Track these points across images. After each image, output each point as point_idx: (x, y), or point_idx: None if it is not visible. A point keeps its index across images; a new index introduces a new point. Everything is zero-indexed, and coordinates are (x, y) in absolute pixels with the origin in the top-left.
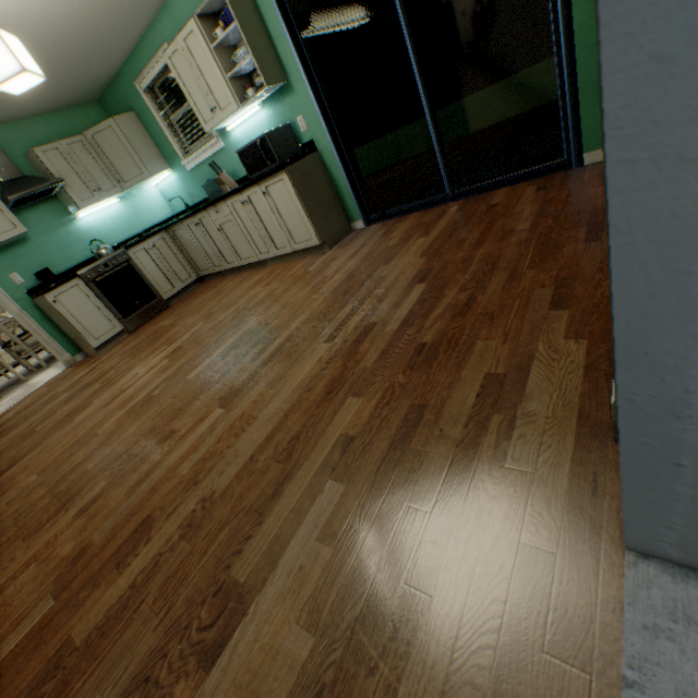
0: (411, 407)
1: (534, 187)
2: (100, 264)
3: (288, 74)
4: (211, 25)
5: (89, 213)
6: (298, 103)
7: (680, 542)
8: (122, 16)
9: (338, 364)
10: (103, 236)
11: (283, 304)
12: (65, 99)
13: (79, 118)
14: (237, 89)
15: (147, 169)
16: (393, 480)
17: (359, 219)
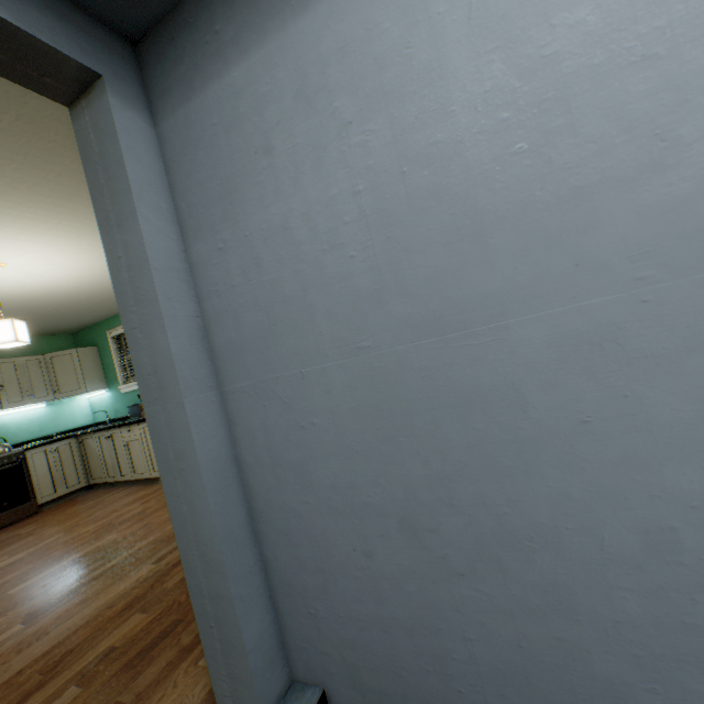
0: (174, 620)
1: None
2: None
3: None
4: None
5: (11, 412)
6: None
7: (231, 693)
8: (115, 302)
9: (149, 583)
10: (11, 433)
11: (145, 523)
12: (45, 331)
13: (49, 342)
14: None
15: (87, 386)
16: (121, 680)
17: None
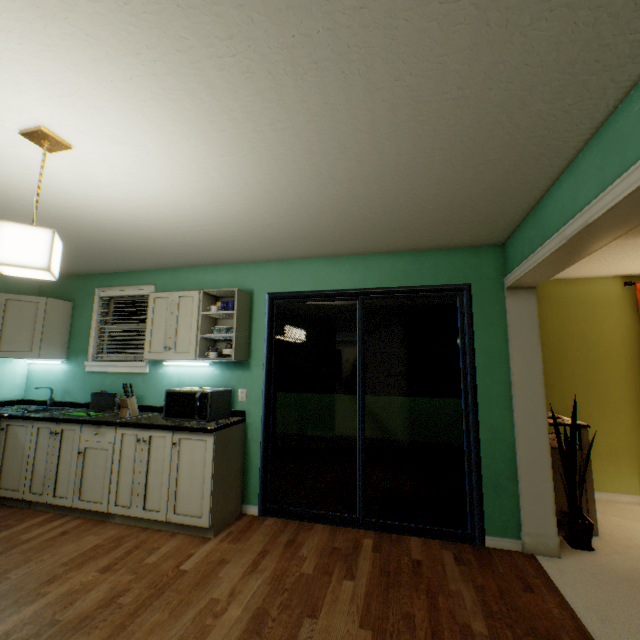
0: None
1: (450, 552)
2: None
3: (251, 356)
4: (209, 300)
5: None
6: (248, 378)
7: None
8: (137, 257)
9: None
10: None
11: None
12: None
13: (7, 278)
14: (202, 346)
15: (41, 350)
16: None
17: (256, 503)
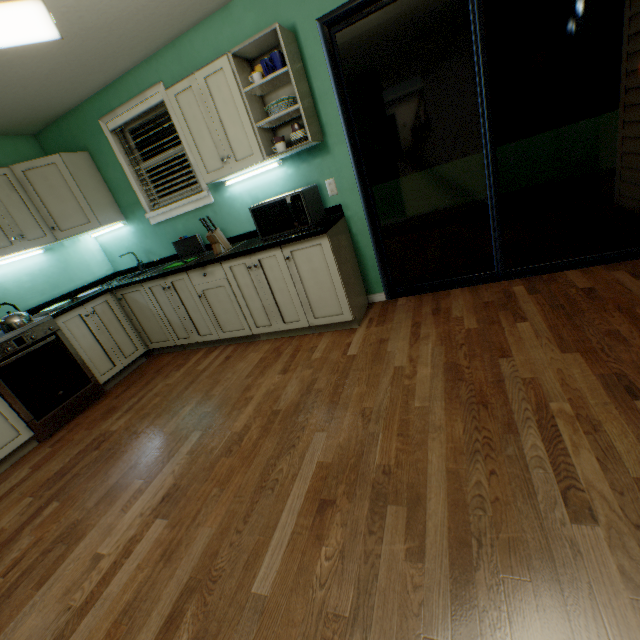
0: None
1: (622, 272)
2: (10, 339)
3: (326, 134)
4: (242, 69)
5: None
6: (331, 164)
7: None
8: (119, 38)
9: None
10: (12, 296)
11: (358, 412)
12: None
13: (2, 148)
14: (263, 140)
15: (96, 217)
16: None
17: (380, 291)
